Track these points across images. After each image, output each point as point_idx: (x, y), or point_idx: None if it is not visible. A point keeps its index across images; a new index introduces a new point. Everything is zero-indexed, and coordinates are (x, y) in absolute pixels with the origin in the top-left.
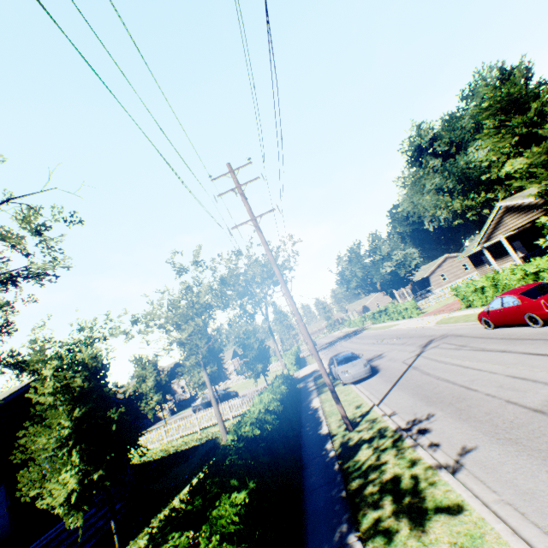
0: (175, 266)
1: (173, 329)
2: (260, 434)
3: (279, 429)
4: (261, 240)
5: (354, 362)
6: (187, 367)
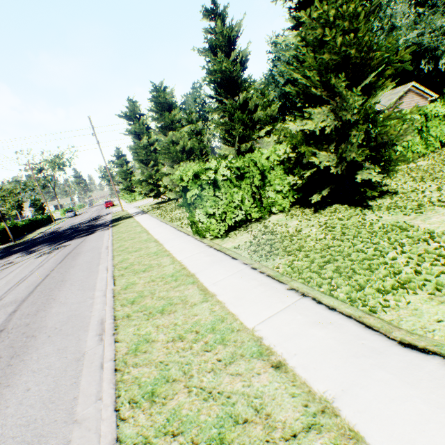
0: (8, 182)
1: (2, 196)
2: (33, 219)
3: (38, 221)
4: (37, 183)
5: (71, 213)
6: (6, 209)
